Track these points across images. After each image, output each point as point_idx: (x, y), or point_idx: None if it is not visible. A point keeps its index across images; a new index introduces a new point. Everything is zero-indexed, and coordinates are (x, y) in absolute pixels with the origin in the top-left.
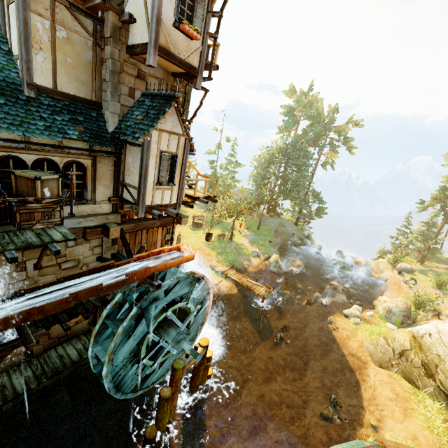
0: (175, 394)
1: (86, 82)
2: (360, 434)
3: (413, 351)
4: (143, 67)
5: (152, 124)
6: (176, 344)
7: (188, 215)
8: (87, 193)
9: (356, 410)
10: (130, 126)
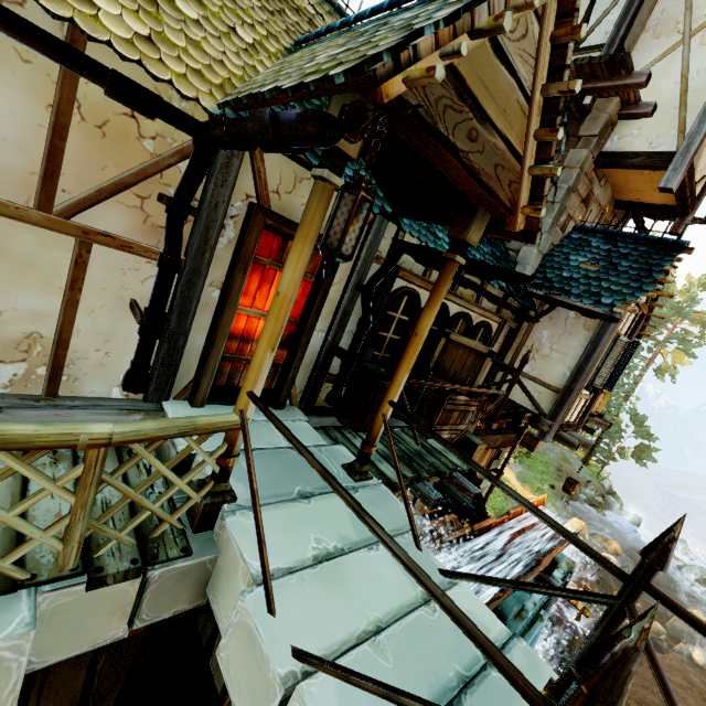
0: None
1: None
2: None
3: None
4: (595, 187)
5: (642, 286)
6: None
7: None
8: None
9: None
10: (574, 279)
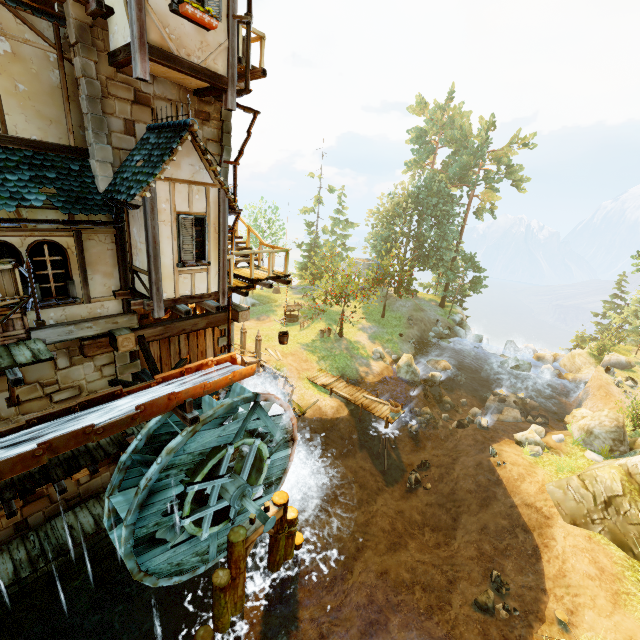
0: (237, 579)
1: (56, 118)
2: (537, 636)
3: (627, 497)
4: (143, 85)
5: (154, 171)
6: (237, 503)
7: (279, 305)
8: (73, 287)
9: (533, 595)
10: (127, 179)
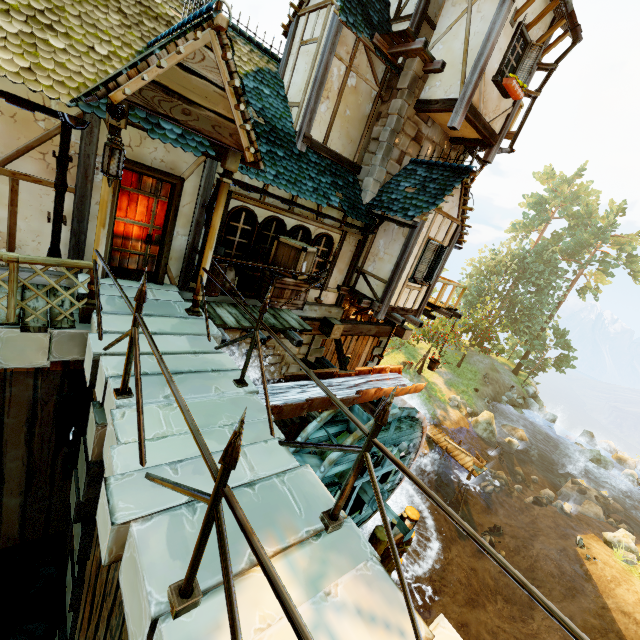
0: None
1: (354, 139)
2: None
3: None
4: (424, 127)
5: (435, 201)
6: (375, 504)
7: None
8: (323, 275)
9: None
10: (397, 200)
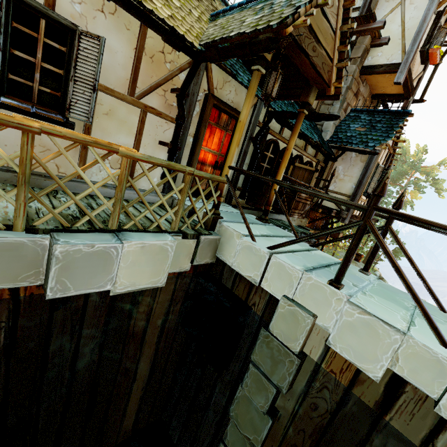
0: None
1: None
2: None
3: None
4: (361, 86)
5: (389, 135)
6: None
7: None
8: None
9: None
10: (353, 136)
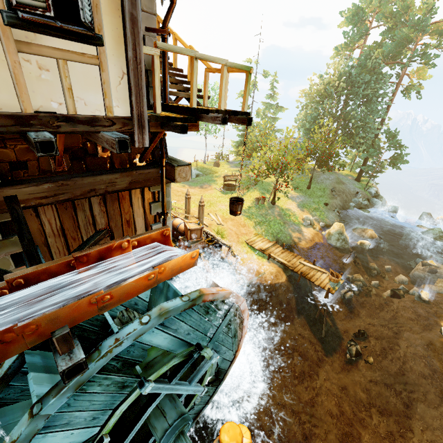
0: None
1: None
2: None
3: None
4: None
5: None
6: None
7: (218, 176)
8: None
9: None
10: None
